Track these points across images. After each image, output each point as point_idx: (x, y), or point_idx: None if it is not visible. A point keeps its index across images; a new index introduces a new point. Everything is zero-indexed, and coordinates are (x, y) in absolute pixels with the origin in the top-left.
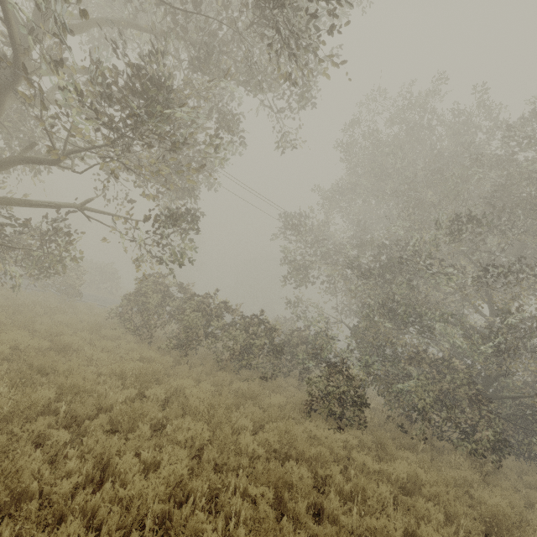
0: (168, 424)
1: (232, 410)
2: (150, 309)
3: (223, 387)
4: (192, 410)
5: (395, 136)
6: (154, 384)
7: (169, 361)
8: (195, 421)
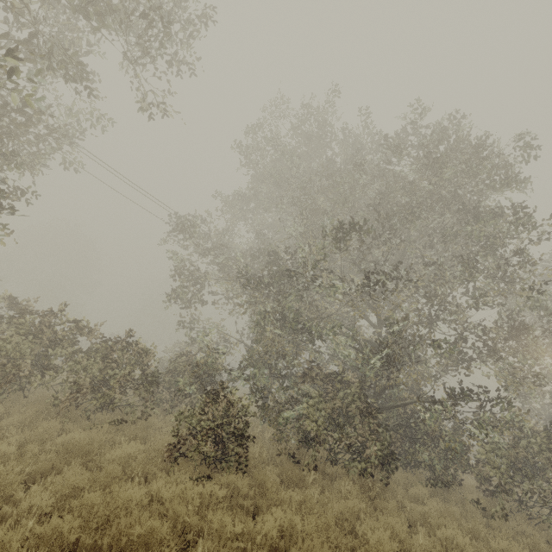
0: None
1: (37, 481)
2: None
3: (28, 445)
4: None
5: (295, 146)
6: None
7: None
8: None
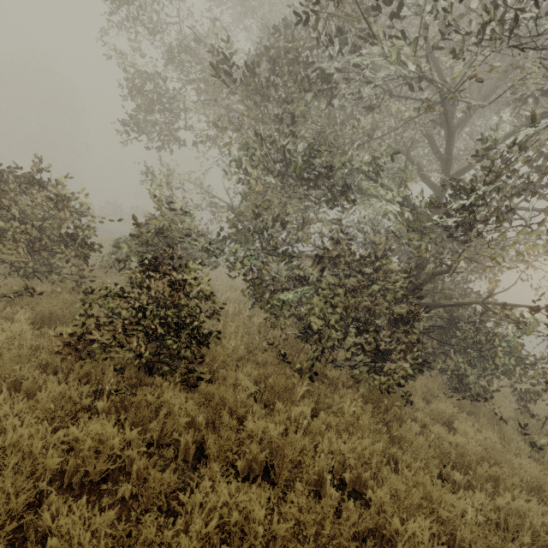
0: None
1: None
2: None
3: None
4: None
5: None
6: None
7: None
8: None
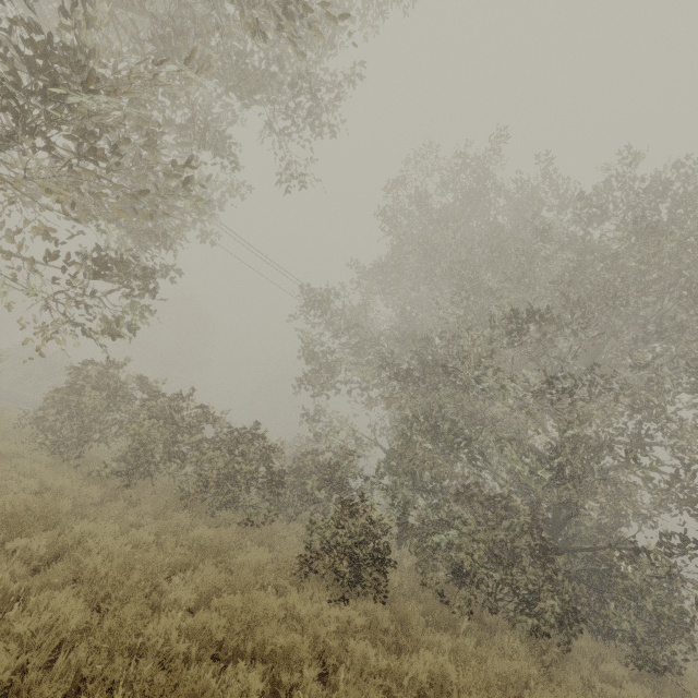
0: (17, 603)
1: (175, 574)
2: (87, 414)
3: (167, 535)
4: (89, 575)
5: (452, 205)
6: (44, 531)
7: (94, 494)
8: (64, 596)
